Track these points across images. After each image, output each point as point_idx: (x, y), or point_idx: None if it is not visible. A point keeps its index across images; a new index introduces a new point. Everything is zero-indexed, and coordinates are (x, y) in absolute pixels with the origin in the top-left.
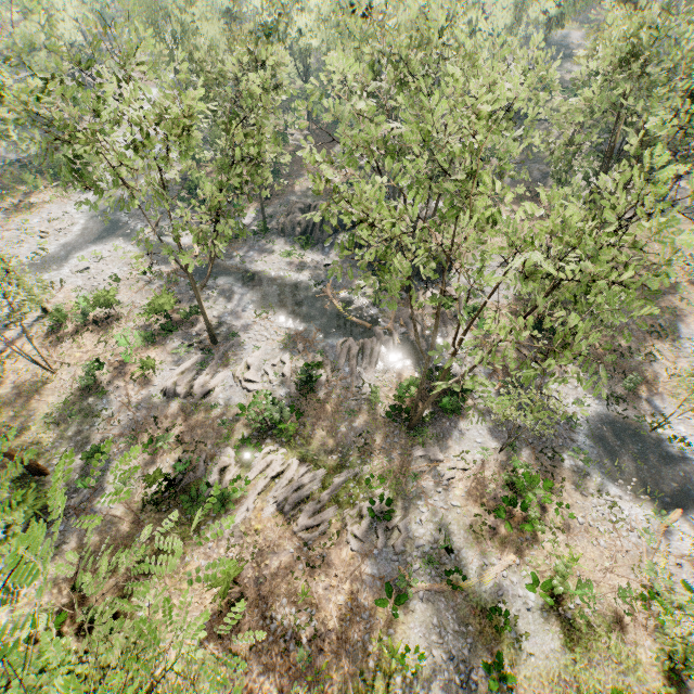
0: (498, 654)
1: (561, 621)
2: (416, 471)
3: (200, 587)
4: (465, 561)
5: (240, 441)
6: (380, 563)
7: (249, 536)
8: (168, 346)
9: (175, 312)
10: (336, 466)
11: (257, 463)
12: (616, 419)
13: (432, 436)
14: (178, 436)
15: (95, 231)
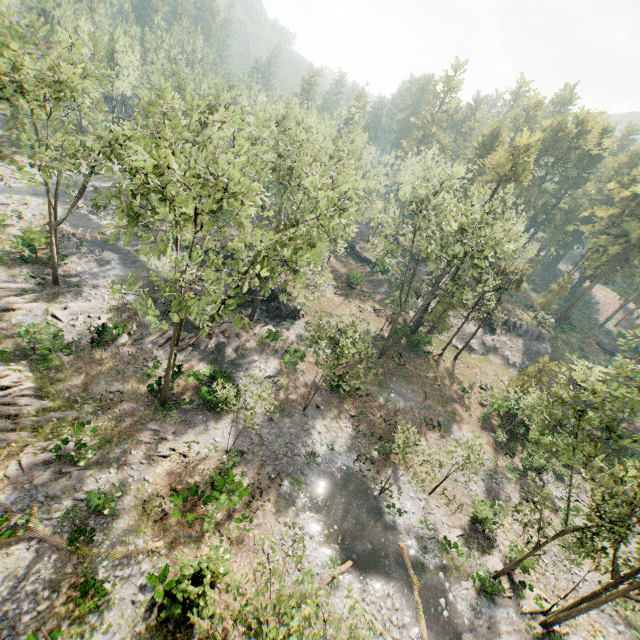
0: (56, 631)
1: (158, 628)
2: (137, 438)
3: None
4: (111, 530)
5: None
6: (22, 497)
7: None
8: (15, 270)
9: (46, 255)
10: (66, 405)
11: None
12: (355, 473)
13: (177, 419)
14: None
15: (42, 190)
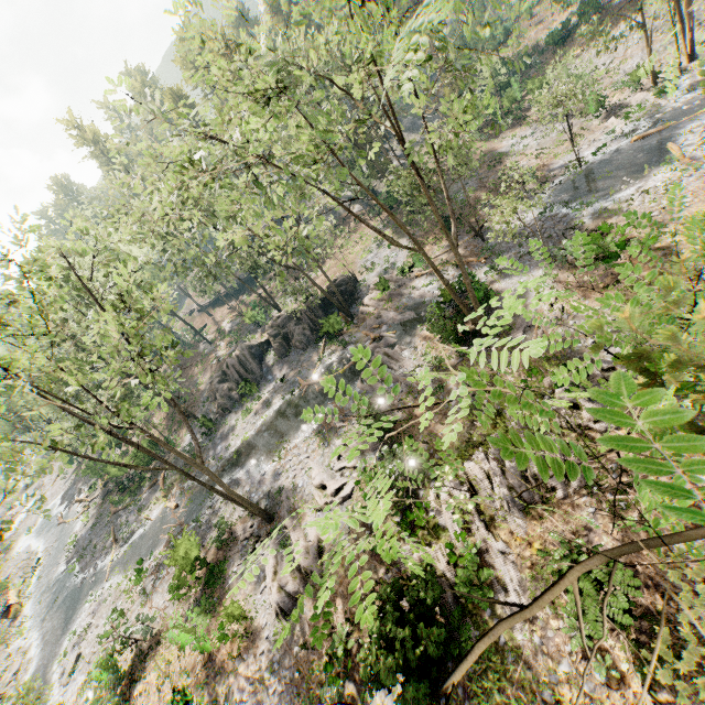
0: None
1: None
2: None
3: (609, 696)
4: None
5: (402, 530)
6: None
7: (545, 566)
8: (234, 584)
9: (207, 558)
10: (494, 421)
11: (443, 517)
12: (558, 188)
13: None
14: (347, 620)
15: (58, 623)
